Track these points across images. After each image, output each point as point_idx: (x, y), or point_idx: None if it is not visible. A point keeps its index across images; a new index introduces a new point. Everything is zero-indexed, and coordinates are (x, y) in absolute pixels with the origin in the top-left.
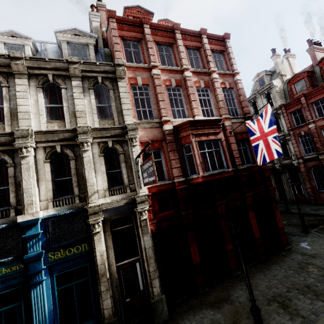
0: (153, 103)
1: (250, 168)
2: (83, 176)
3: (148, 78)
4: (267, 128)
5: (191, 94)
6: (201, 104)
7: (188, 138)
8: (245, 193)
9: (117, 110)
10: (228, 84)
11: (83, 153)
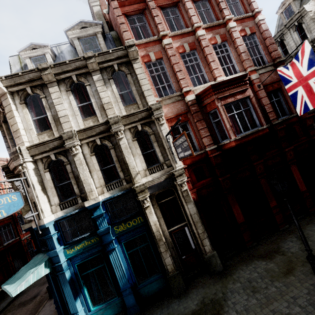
0: (170, 76)
1: (287, 120)
2: (124, 162)
3: (160, 51)
4: (306, 70)
5: (208, 55)
6: (220, 62)
7: (213, 104)
8: (284, 148)
9: (138, 93)
10: (248, 30)
11: (119, 141)
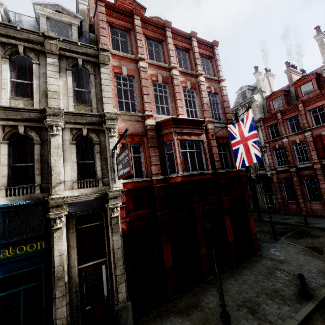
0: (137, 96)
1: (229, 173)
2: (48, 164)
3: (133, 69)
4: (247, 132)
5: (176, 93)
6: (186, 104)
7: (170, 136)
8: (222, 196)
9: (97, 97)
10: (213, 89)
11: (51, 137)
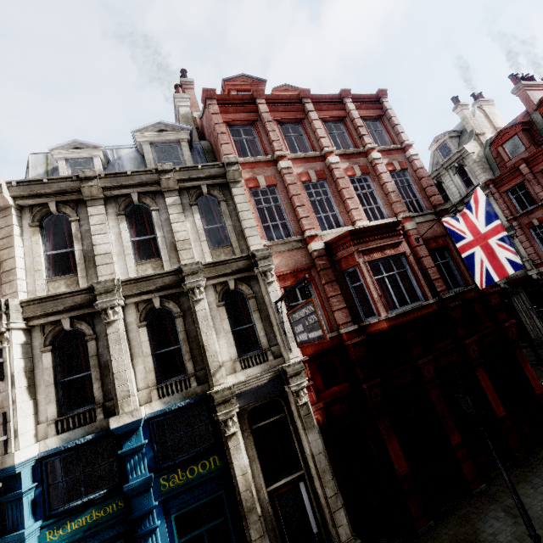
0: (286, 212)
1: (462, 294)
2: (197, 342)
3: (273, 175)
4: (482, 226)
5: (343, 190)
6: (360, 201)
7: (352, 259)
8: (462, 338)
9: (236, 231)
10: (397, 165)
11: (195, 304)
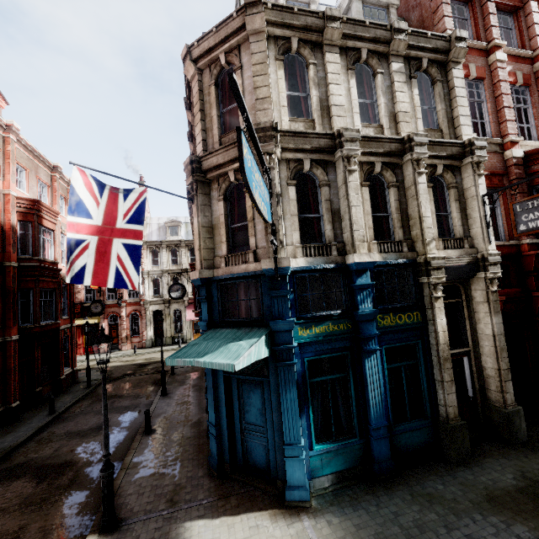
0: (489, 111)
1: None
2: (406, 215)
3: (484, 67)
4: None
5: None
6: None
7: None
8: None
9: (446, 117)
10: None
11: (418, 176)
